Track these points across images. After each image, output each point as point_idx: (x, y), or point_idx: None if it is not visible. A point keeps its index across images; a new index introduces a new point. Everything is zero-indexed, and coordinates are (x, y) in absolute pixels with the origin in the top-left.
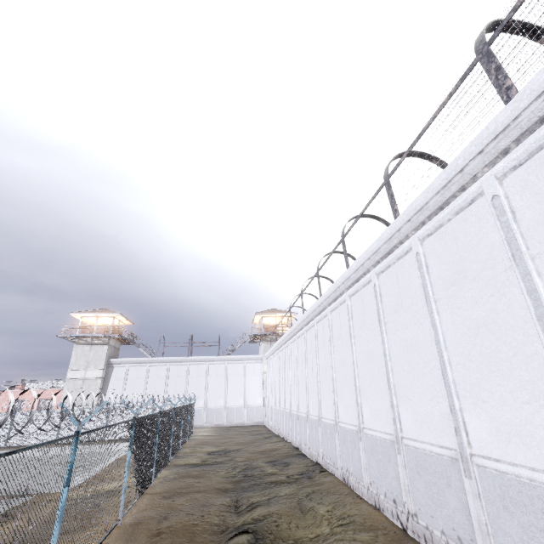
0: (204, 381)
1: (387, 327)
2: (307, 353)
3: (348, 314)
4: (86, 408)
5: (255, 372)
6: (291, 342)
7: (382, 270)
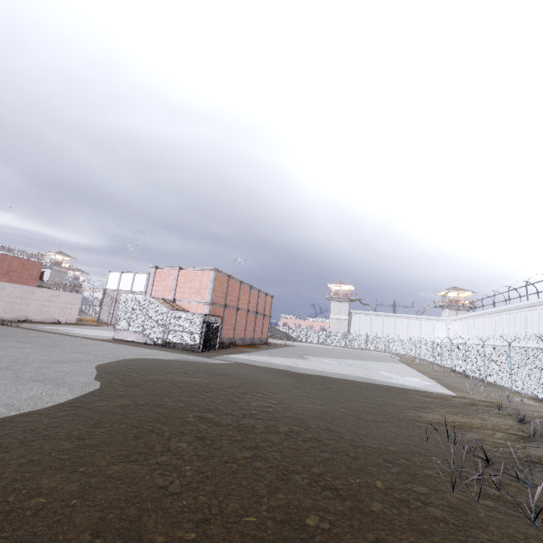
0: (406, 329)
1: (541, 327)
2: (496, 326)
3: (525, 317)
4: (356, 334)
5: (441, 328)
6: (481, 317)
7: (542, 308)
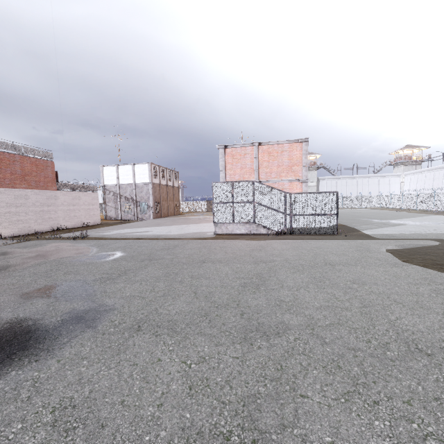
0: (366, 187)
1: None
2: None
3: None
4: None
5: (395, 182)
6: None
7: None
